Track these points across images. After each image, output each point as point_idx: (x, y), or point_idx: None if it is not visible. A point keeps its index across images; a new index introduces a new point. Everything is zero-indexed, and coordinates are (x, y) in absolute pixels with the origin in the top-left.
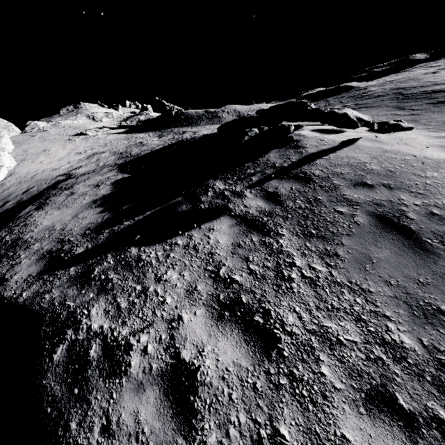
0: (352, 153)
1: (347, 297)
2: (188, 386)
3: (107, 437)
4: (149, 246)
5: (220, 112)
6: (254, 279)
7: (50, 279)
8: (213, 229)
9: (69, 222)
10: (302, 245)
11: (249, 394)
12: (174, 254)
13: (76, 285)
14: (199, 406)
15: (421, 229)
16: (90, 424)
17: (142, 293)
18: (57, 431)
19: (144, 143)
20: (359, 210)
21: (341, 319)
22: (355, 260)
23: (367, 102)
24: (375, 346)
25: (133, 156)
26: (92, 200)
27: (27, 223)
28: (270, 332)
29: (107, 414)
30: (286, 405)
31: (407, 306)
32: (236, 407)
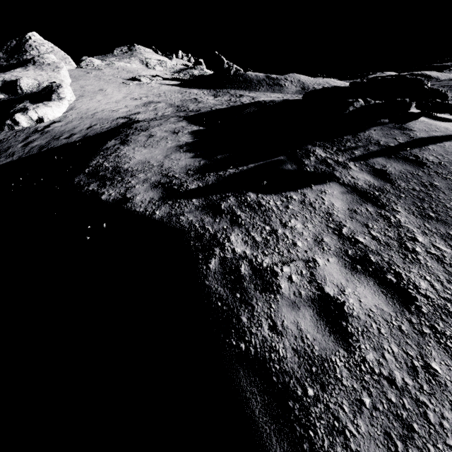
0: None
1: None
2: (338, 314)
3: (276, 334)
4: (266, 195)
5: (283, 80)
6: (378, 244)
7: (176, 205)
8: (325, 192)
9: (163, 160)
10: (421, 224)
11: (397, 333)
12: (293, 207)
13: (209, 214)
14: (352, 331)
15: None
16: (259, 322)
17: (272, 233)
18: (231, 320)
19: (199, 100)
20: None
21: None
22: None
23: None
24: None
25: (192, 111)
26: (176, 145)
27: (119, 155)
28: (405, 290)
29: (271, 318)
30: (433, 348)
31: None
32: (387, 339)
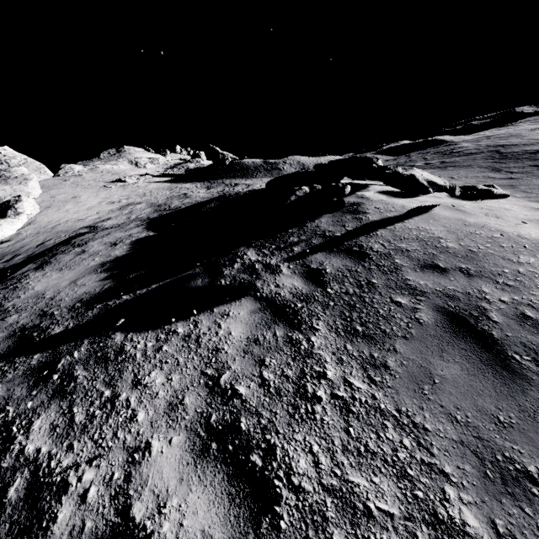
0: (424, 224)
1: (390, 436)
2: None
3: None
4: (140, 333)
5: (281, 164)
6: (265, 393)
7: (4, 369)
8: (228, 314)
9: (63, 289)
10: (340, 346)
11: None
12: (168, 347)
13: (29, 382)
14: None
15: (507, 338)
16: None
17: (109, 401)
18: None
19: (188, 195)
20: (424, 302)
21: (376, 472)
22: (410, 376)
23: (455, 160)
24: (421, 526)
25: (171, 209)
26: (101, 262)
27: (17, 286)
28: (269, 483)
29: None
30: None
31: (477, 459)
32: None
